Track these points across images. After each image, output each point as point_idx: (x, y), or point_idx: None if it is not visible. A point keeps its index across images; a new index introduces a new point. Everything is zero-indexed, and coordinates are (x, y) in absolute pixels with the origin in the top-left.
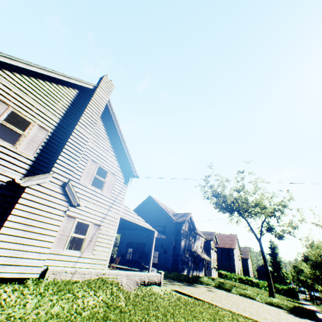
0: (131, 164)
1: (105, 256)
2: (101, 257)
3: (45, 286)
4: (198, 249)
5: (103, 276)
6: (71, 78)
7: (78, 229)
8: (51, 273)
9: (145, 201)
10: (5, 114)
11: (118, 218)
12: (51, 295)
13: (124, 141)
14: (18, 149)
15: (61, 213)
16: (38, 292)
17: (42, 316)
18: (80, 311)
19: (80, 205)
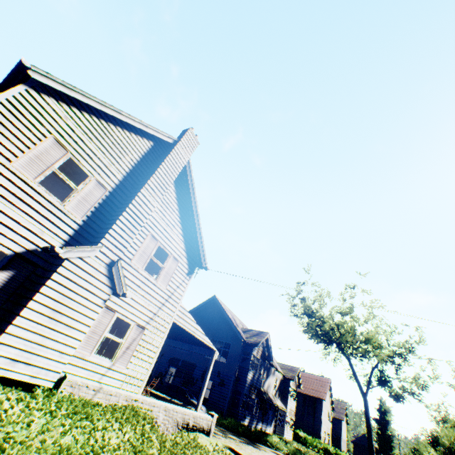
0: (200, 250)
1: (142, 375)
2: (137, 374)
3: (57, 401)
4: (271, 390)
5: (134, 404)
6: (148, 127)
7: (115, 327)
8: (68, 385)
9: (207, 302)
10: (61, 161)
11: (171, 322)
12: (63, 417)
13: (198, 217)
14: (66, 207)
15: (99, 301)
16: (49, 408)
17: (48, 446)
18: (98, 450)
19: (126, 295)
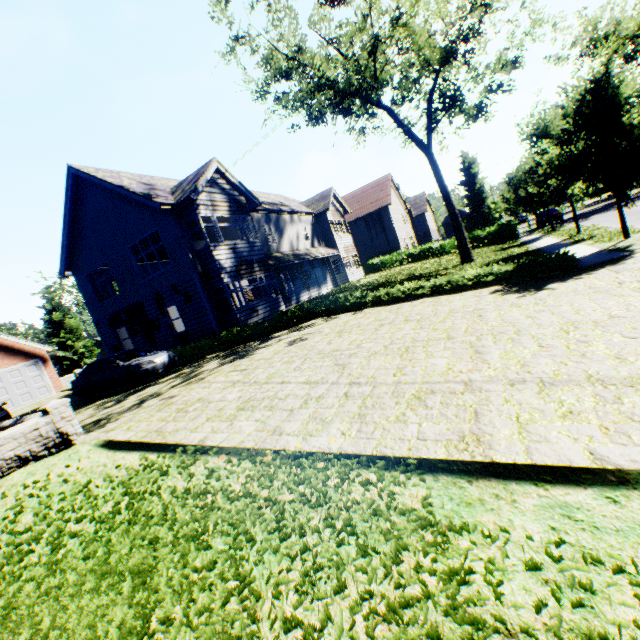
0: None
1: None
2: None
3: None
4: (301, 246)
5: None
6: None
7: None
8: None
9: (75, 193)
10: None
11: None
12: None
13: None
14: None
15: None
16: None
17: None
18: None
19: None
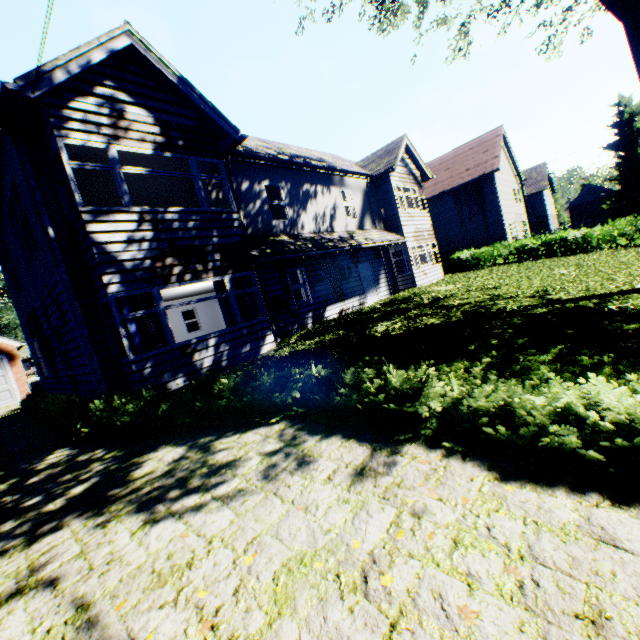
0: None
1: None
2: None
3: None
4: (338, 226)
5: None
6: None
7: None
8: None
9: None
10: None
11: None
12: None
13: None
14: None
15: None
16: None
17: None
18: None
19: None
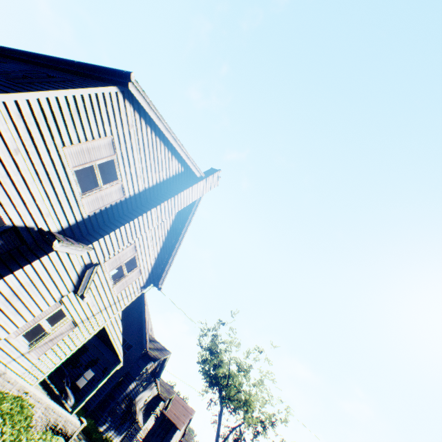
0: (165, 271)
1: (47, 368)
2: (43, 366)
3: None
4: (140, 403)
5: (23, 395)
6: (189, 158)
7: (52, 315)
8: None
9: None
10: (105, 159)
11: (102, 325)
12: None
13: (180, 244)
14: (82, 199)
15: (58, 295)
16: None
17: None
18: None
19: (84, 298)
